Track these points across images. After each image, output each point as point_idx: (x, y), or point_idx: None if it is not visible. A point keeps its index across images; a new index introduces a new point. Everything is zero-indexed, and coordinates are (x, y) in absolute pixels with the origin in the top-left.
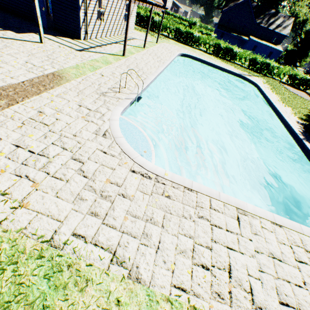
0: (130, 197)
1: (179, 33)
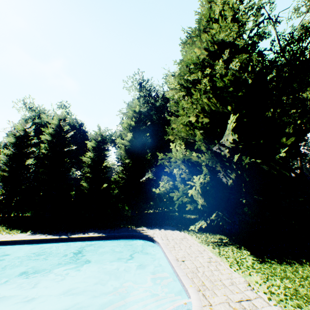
0: (227, 296)
1: None
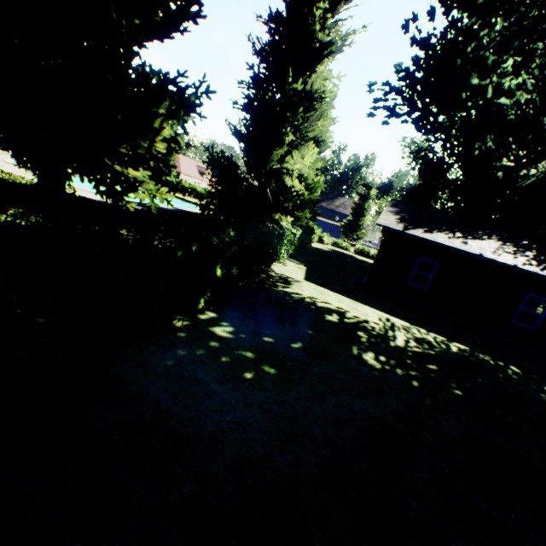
0: None
1: (186, 189)
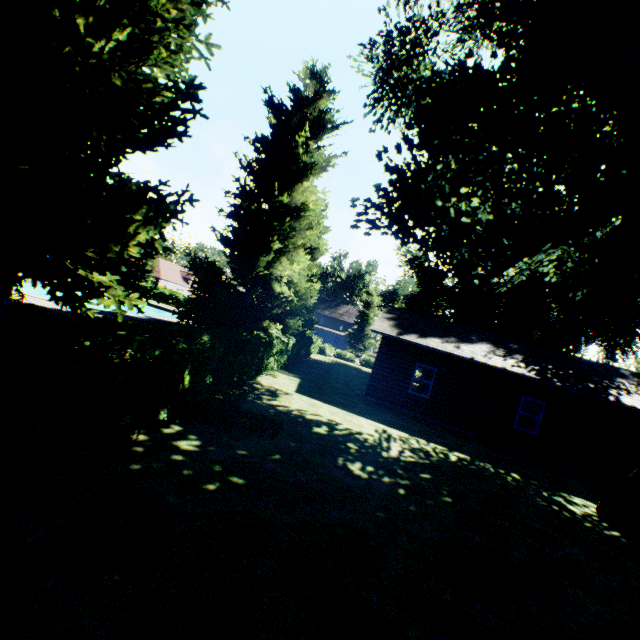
0: None
1: (165, 296)
